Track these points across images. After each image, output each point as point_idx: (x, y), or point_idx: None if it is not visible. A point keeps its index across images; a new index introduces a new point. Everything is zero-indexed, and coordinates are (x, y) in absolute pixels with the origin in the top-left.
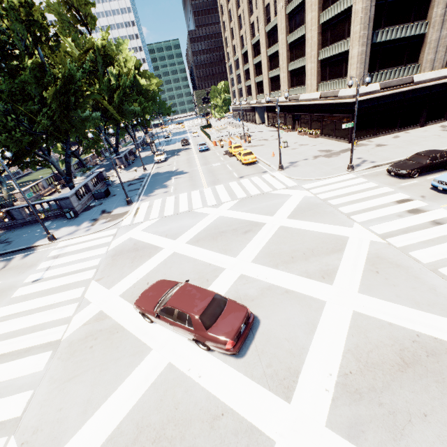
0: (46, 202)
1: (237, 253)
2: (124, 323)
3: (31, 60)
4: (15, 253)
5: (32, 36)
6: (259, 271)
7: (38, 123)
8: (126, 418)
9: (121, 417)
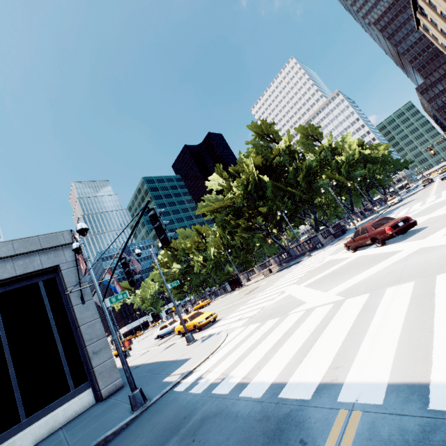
0: (305, 241)
1: (433, 212)
2: (340, 257)
3: (291, 167)
4: (292, 265)
5: (291, 158)
6: (445, 211)
7: (297, 196)
8: (334, 270)
9: (332, 270)
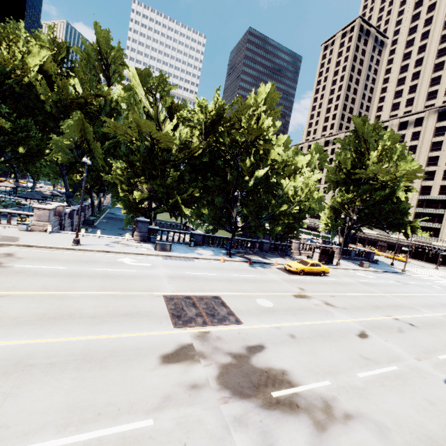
0: (365, 251)
1: None
2: None
3: None
4: (397, 273)
5: None
6: None
7: None
8: None
9: None
